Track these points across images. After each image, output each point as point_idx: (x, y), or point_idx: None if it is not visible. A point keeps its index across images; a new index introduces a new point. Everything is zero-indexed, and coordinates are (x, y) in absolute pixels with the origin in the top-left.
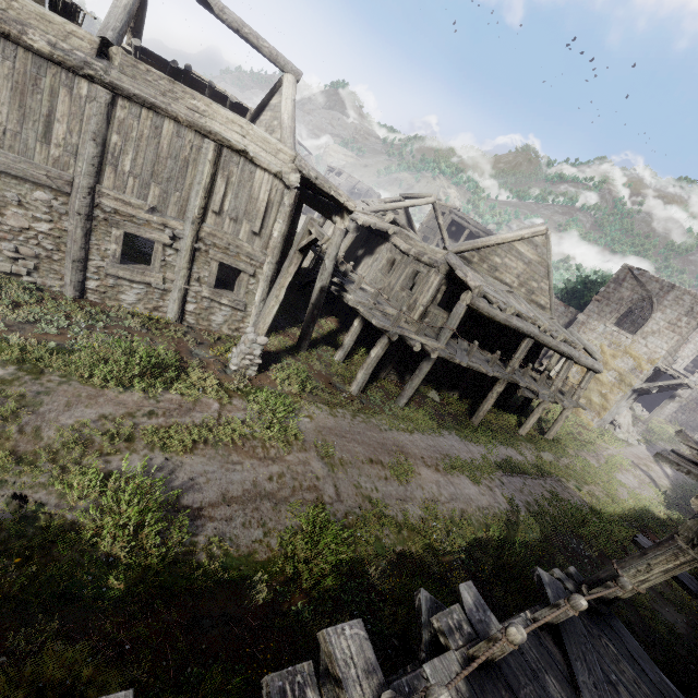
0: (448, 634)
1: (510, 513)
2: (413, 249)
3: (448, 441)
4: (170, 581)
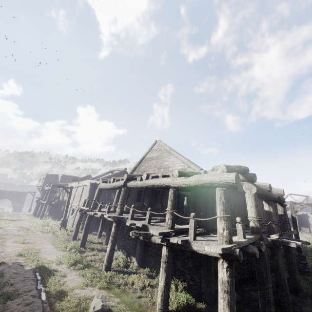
0: None
1: None
2: None
3: (55, 251)
4: None
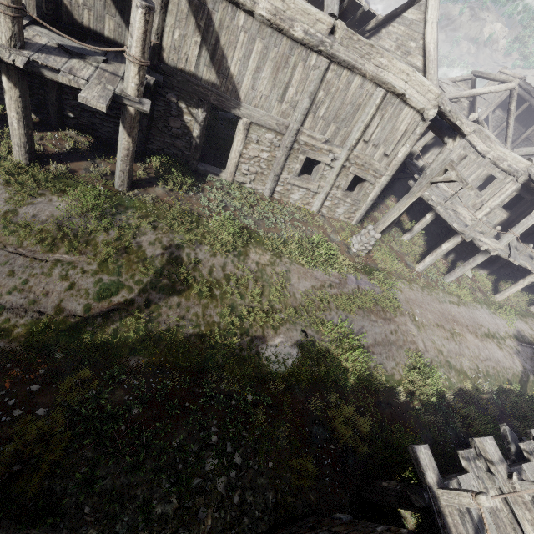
0: (530, 453)
1: (524, 374)
2: (492, 152)
3: (482, 314)
4: (366, 383)
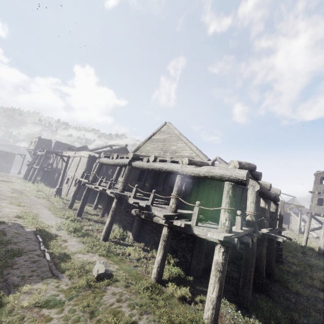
0: None
1: None
2: None
3: (53, 217)
4: None
